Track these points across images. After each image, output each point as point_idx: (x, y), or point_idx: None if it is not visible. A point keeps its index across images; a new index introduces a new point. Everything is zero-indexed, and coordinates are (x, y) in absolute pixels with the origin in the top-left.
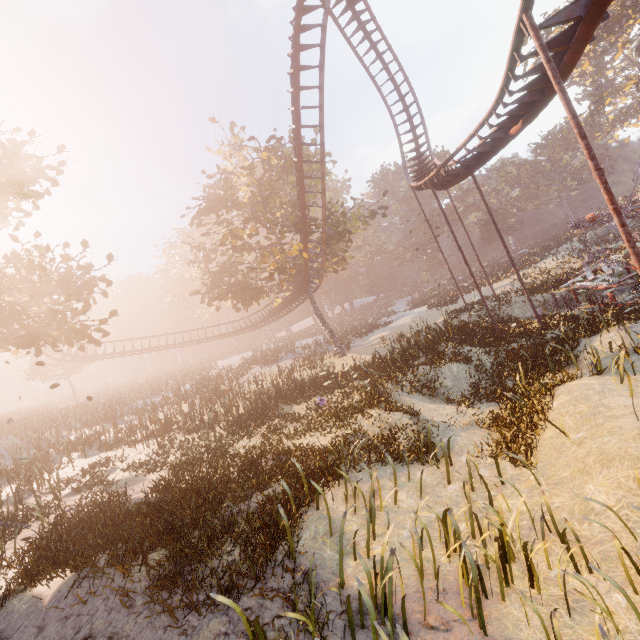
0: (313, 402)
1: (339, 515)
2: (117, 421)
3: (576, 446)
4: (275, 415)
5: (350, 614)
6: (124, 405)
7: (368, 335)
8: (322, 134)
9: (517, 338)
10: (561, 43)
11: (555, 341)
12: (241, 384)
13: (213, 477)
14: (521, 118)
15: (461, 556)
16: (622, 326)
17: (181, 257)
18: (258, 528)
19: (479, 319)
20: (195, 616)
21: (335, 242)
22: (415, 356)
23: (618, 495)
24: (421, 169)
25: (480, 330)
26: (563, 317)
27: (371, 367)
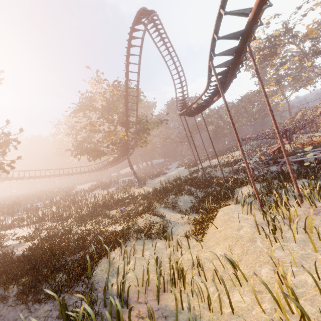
0: (121, 209)
1: (116, 260)
2: (14, 214)
3: (219, 233)
4: (100, 215)
5: (105, 297)
6: (20, 206)
7: (155, 178)
8: (138, 84)
9: (215, 186)
10: (225, 73)
11: (228, 188)
12: (87, 198)
13: (60, 243)
14: (217, 95)
15: (157, 274)
16: (250, 184)
17: (64, 129)
18: (77, 266)
19: (203, 175)
20: (38, 304)
21: (142, 133)
22: (171, 190)
23: (224, 252)
24: (184, 105)
25: (201, 181)
26: (234, 178)
27: (150, 194)
